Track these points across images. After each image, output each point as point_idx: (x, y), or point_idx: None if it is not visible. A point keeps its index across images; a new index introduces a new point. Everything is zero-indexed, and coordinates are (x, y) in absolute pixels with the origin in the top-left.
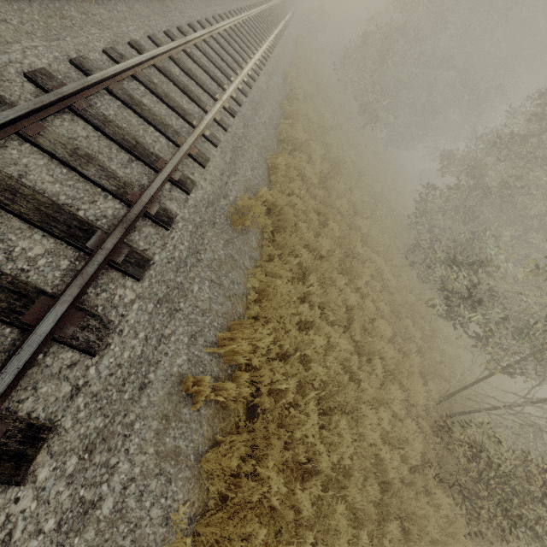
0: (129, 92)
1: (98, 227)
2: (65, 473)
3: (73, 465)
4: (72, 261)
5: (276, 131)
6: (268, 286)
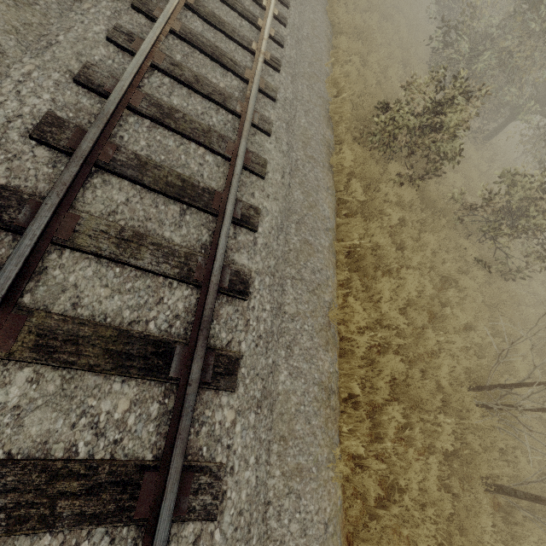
0: None
1: None
2: None
3: None
4: None
5: None
6: None
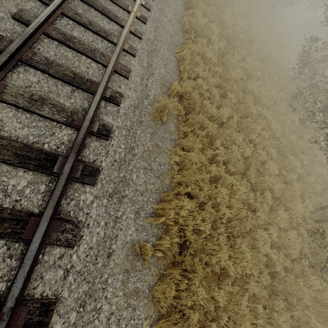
0: (61, 30)
1: (59, 154)
2: (70, 324)
3: (74, 317)
4: (47, 184)
5: (180, 24)
6: (186, 158)
